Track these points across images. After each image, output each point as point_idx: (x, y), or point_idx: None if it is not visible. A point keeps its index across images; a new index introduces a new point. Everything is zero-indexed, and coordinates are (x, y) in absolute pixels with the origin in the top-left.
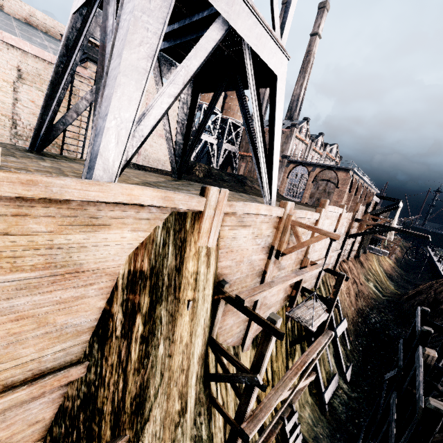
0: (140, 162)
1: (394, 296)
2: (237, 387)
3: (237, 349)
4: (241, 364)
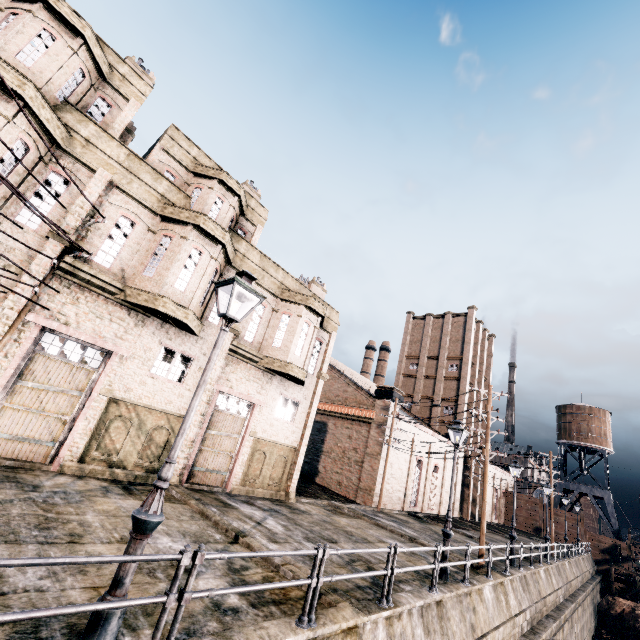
0: None
1: None
2: None
3: None
4: None
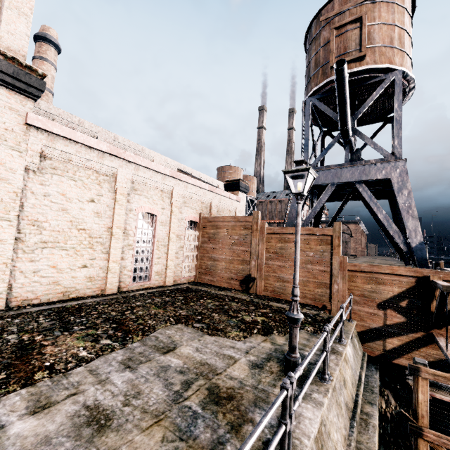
0: None
1: None
2: None
3: None
4: None
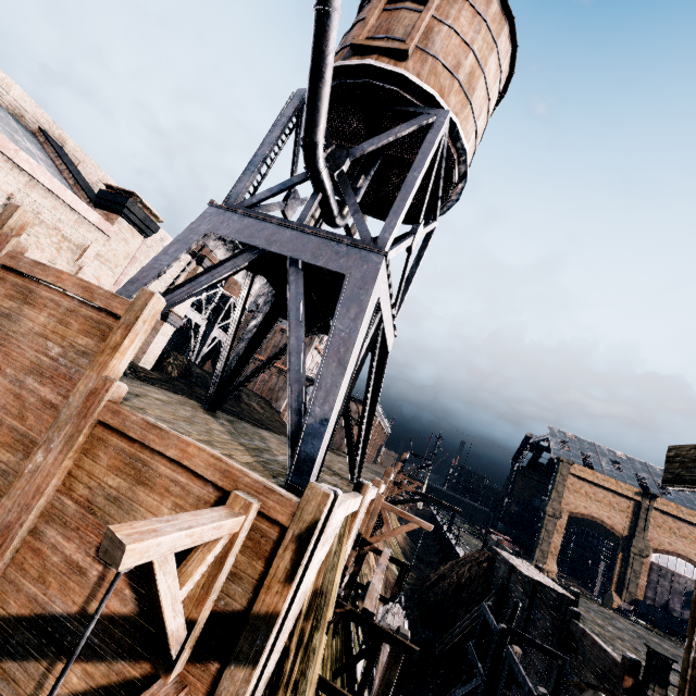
0: None
1: (416, 583)
2: None
3: None
4: None
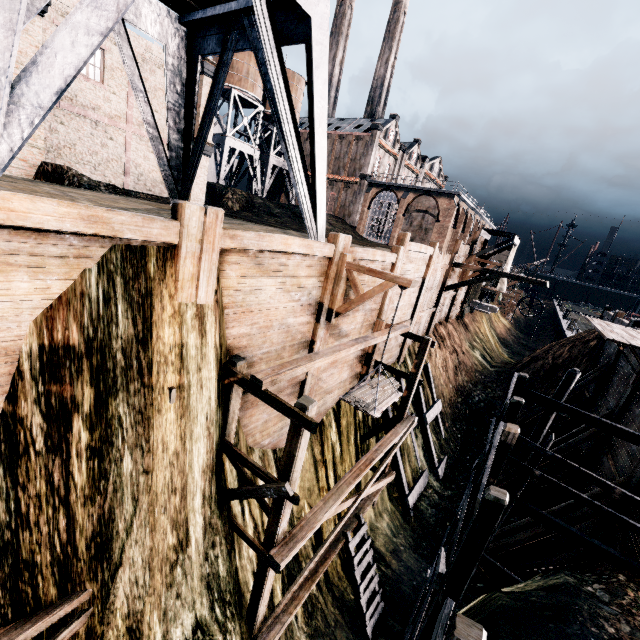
0: (130, 186)
1: (505, 366)
2: (265, 504)
3: (280, 452)
4: (266, 472)
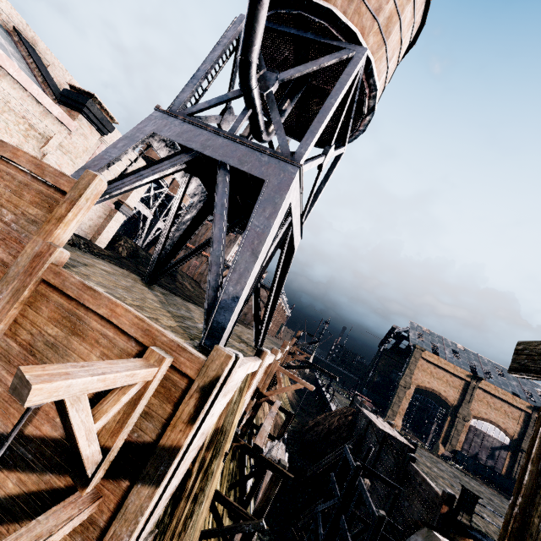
0: None
1: (298, 426)
2: (229, 540)
3: None
4: (246, 512)
